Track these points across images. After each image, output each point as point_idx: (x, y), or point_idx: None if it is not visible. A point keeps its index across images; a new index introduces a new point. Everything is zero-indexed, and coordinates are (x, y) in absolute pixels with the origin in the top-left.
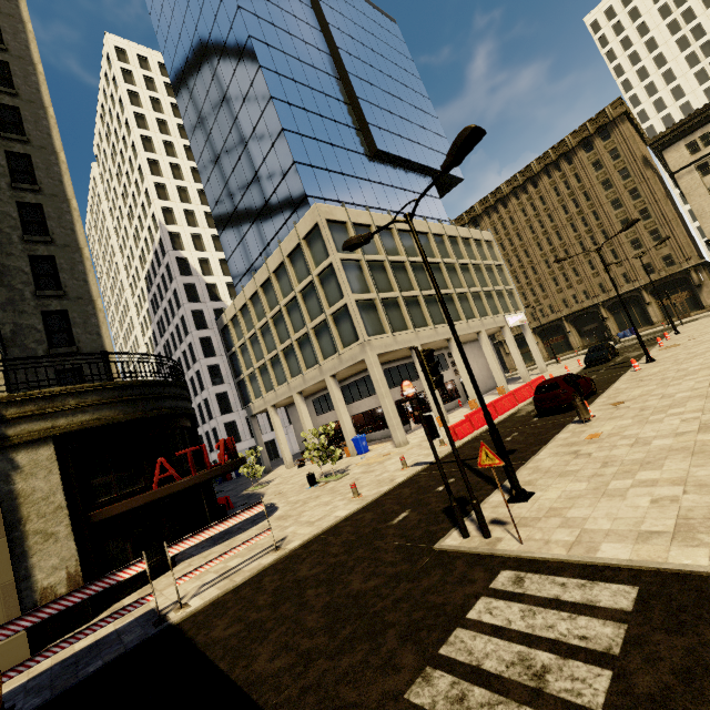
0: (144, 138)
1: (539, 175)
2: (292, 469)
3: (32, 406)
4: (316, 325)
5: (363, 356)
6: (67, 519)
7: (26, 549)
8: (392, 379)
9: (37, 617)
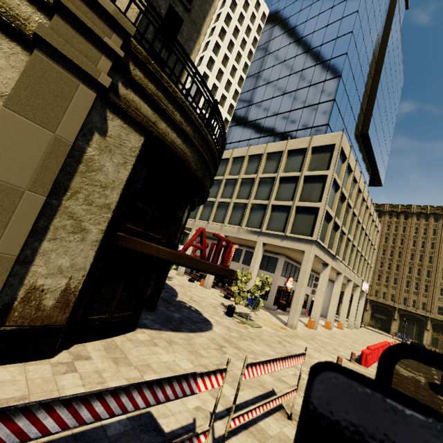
0: (223, 29)
1: (412, 215)
2: (182, 278)
3: (153, 88)
4: (278, 205)
5: (305, 248)
6: (104, 224)
7: (49, 226)
8: (286, 271)
9: (74, 414)
